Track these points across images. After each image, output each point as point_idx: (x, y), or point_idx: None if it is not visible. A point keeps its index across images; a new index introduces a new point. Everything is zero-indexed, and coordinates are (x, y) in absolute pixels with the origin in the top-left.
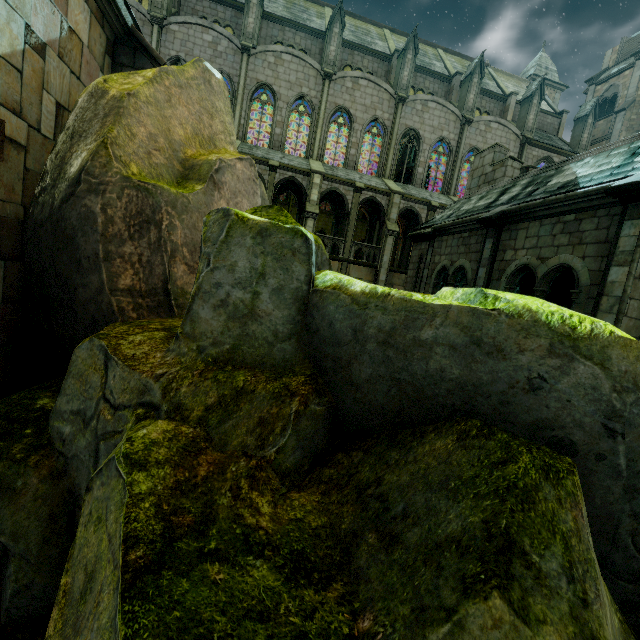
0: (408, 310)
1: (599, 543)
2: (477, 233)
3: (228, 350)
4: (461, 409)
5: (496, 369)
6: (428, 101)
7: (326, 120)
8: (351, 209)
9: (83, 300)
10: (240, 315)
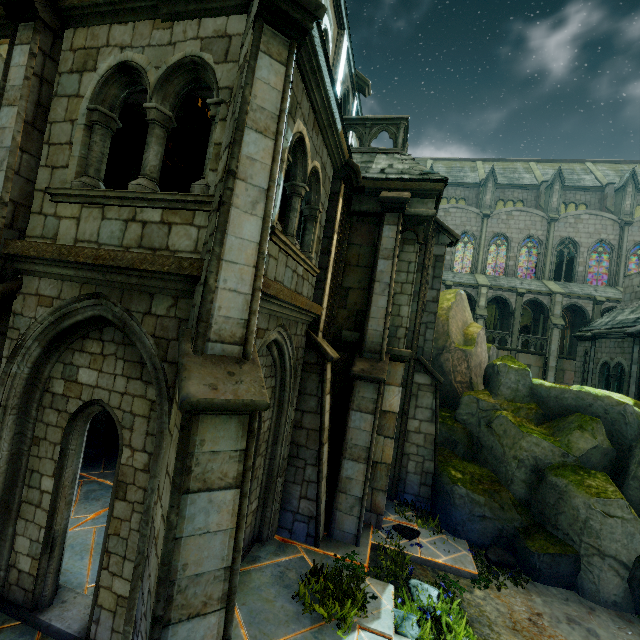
0: (561, 390)
1: (609, 436)
2: (628, 340)
3: (512, 398)
4: (576, 411)
5: (582, 402)
6: (580, 214)
7: (486, 244)
8: (515, 309)
9: (444, 384)
10: (514, 390)
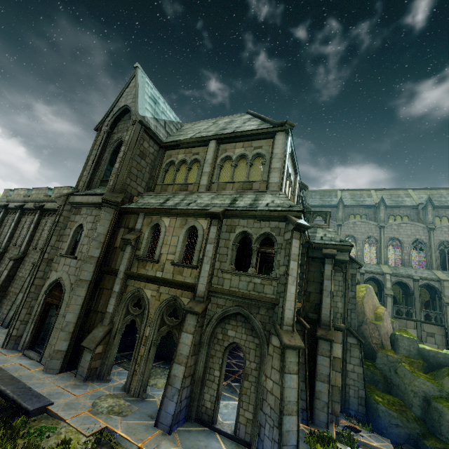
0: (435, 352)
1: None
2: None
3: (407, 355)
4: (446, 365)
5: (448, 360)
6: None
7: (385, 245)
8: (414, 290)
9: (366, 344)
10: (408, 350)
